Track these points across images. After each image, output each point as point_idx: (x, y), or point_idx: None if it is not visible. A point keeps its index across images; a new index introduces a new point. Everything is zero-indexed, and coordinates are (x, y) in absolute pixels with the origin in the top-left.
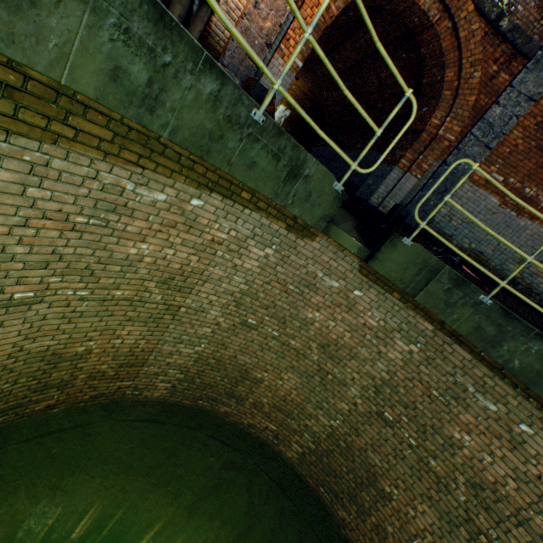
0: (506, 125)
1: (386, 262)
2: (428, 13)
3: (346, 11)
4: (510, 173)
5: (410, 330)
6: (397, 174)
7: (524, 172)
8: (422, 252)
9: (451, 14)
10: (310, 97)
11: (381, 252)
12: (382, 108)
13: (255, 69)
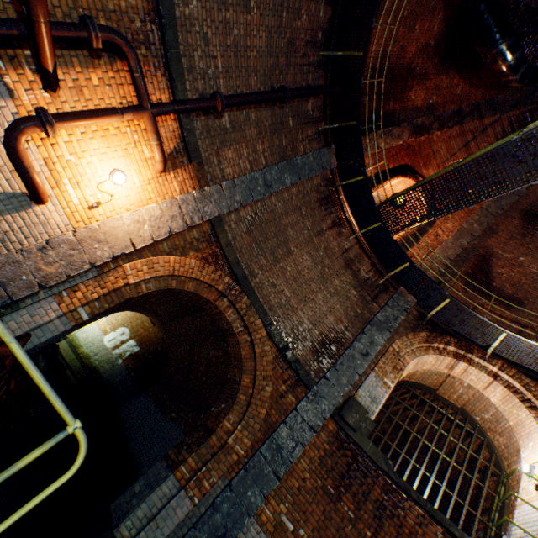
0: (294, 451)
1: None
2: (233, 323)
3: (167, 293)
4: (300, 518)
5: None
6: (172, 486)
7: (314, 521)
8: None
9: (250, 331)
10: (163, 342)
11: None
12: (205, 381)
13: (10, 300)
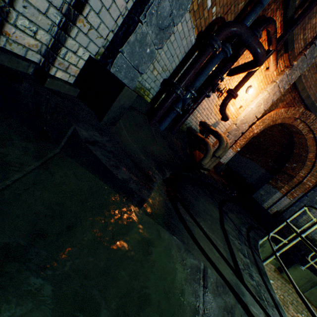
0: None
1: (290, 274)
2: (302, 130)
3: None
4: None
5: (297, 304)
6: (279, 195)
7: None
8: (309, 273)
9: (313, 133)
10: None
11: (288, 269)
12: (263, 141)
13: None
